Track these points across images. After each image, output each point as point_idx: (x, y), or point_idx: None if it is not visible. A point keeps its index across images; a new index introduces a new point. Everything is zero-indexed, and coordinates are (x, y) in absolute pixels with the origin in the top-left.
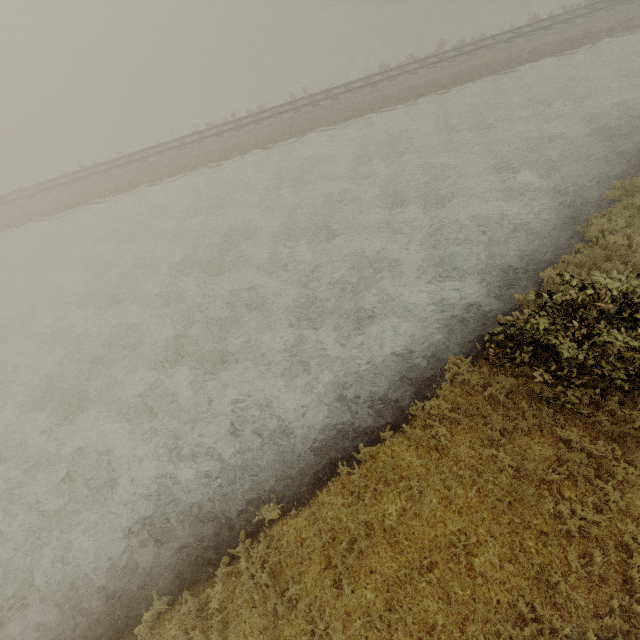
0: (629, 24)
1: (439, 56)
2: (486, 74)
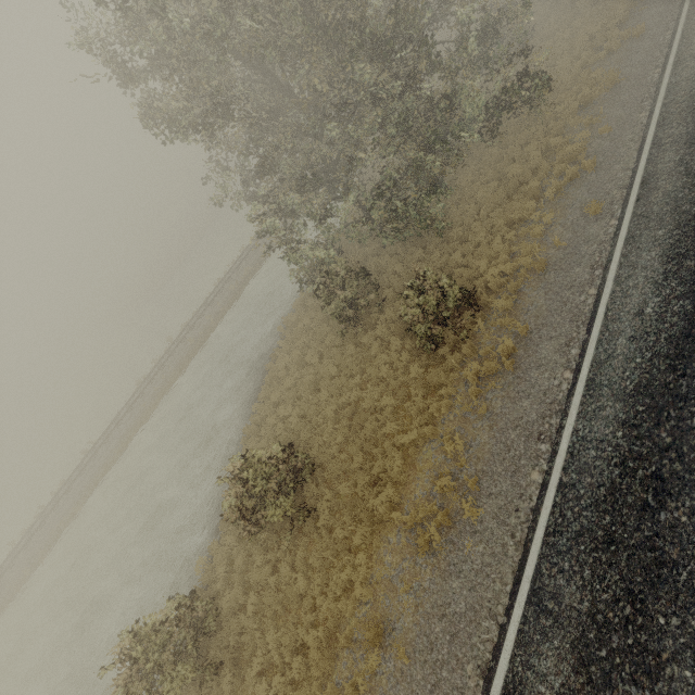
0: (260, 261)
1: (168, 353)
2: (197, 349)
